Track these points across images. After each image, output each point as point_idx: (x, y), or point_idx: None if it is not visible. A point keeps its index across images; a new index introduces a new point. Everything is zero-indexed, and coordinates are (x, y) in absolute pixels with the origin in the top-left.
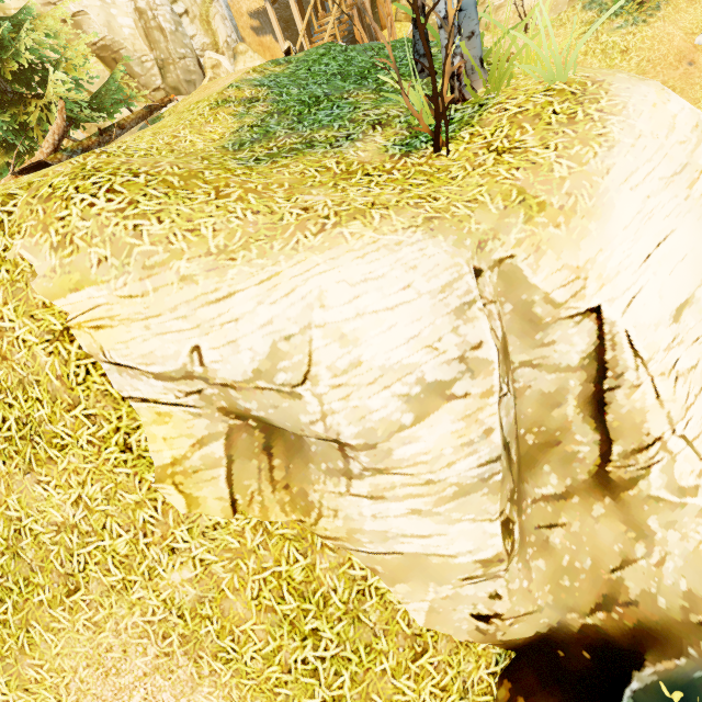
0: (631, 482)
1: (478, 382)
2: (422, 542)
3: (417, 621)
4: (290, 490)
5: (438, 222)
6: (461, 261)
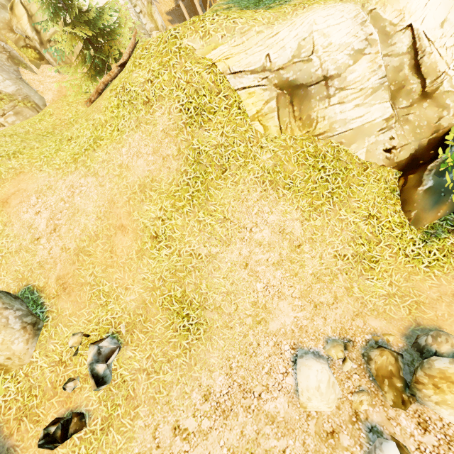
0: (436, 89)
1: (373, 49)
2: (360, 120)
3: (362, 159)
4: (301, 120)
5: (345, 0)
6: (358, 8)
